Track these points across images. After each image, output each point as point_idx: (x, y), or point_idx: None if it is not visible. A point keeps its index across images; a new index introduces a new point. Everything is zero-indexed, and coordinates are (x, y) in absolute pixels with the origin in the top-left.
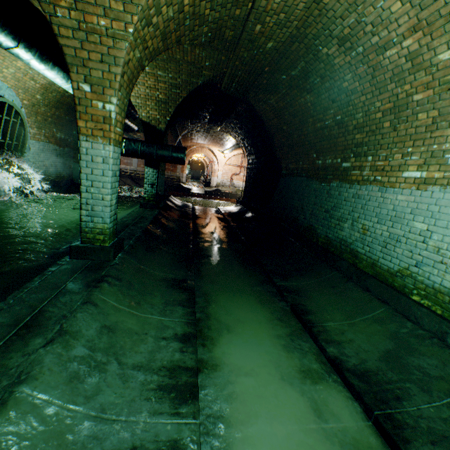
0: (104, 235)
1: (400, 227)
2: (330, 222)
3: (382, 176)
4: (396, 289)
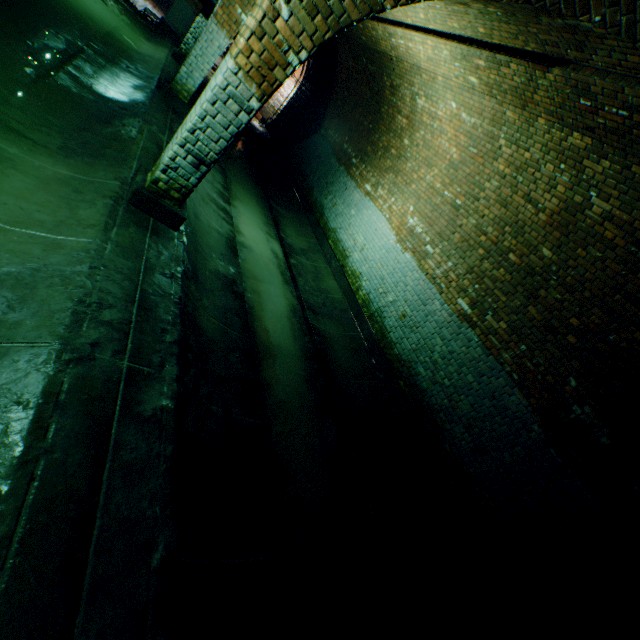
0: (188, 95)
1: (347, 210)
2: (324, 191)
3: (360, 180)
4: (326, 237)
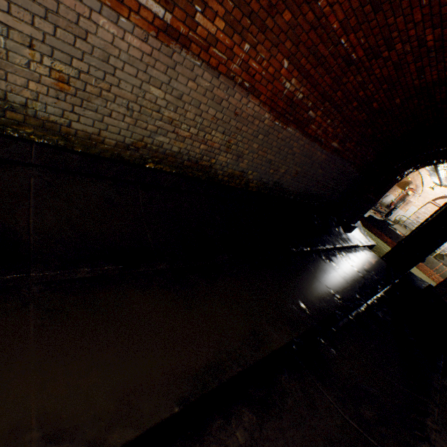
0: None
1: None
2: None
3: None
4: None
